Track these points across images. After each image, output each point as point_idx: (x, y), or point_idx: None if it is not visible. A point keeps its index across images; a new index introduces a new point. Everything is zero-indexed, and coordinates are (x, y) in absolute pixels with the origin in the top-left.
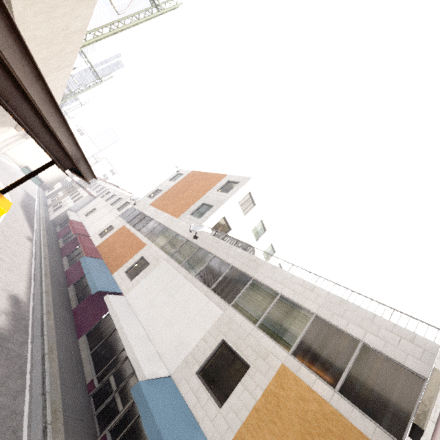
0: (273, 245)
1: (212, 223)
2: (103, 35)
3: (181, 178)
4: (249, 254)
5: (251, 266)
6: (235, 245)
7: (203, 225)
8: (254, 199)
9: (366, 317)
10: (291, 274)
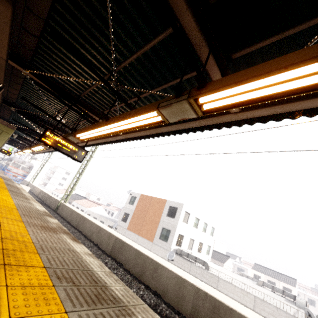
0: (205, 221)
1: (174, 243)
2: (78, 180)
3: (136, 202)
4: (207, 271)
5: (212, 281)
6: (196, 261)
7: (171, 247)
8: (188, 212)
9: (274, 309)
10: (233, 285)
